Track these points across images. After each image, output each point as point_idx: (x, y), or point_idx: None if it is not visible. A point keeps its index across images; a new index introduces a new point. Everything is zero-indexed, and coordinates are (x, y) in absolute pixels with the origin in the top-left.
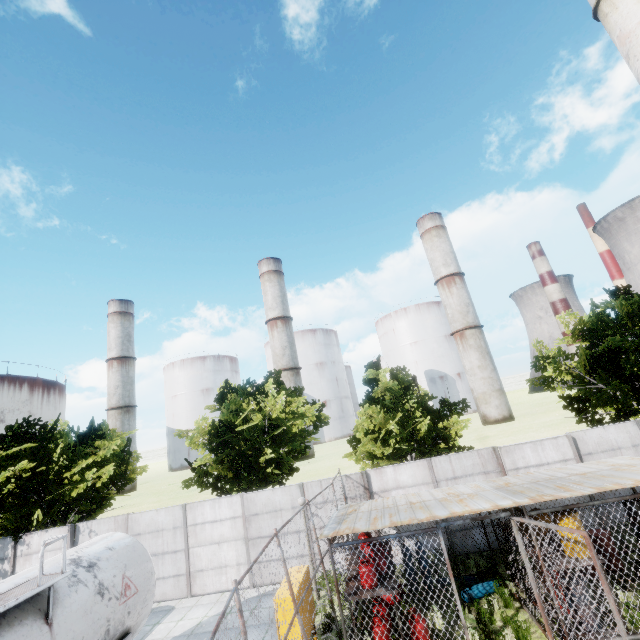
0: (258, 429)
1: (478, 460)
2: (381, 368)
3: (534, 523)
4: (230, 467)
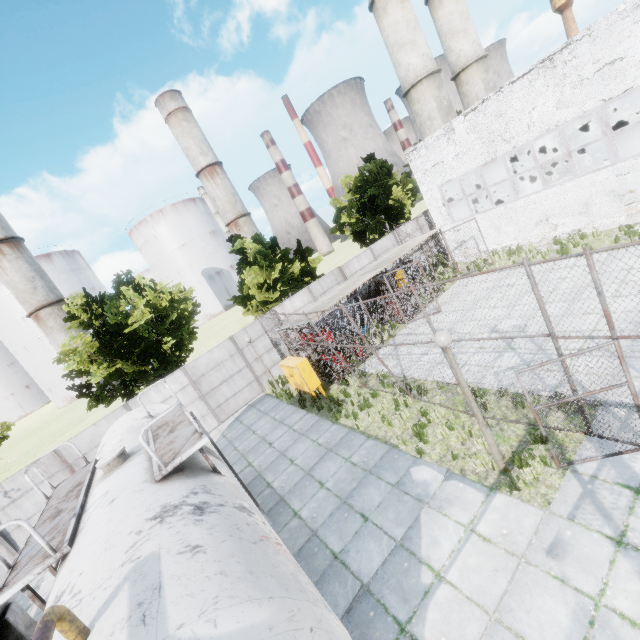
0: (145, 326)
1: (333, 277)
2: (243, 238)
3: (396, 270)
4: (147, 361)
